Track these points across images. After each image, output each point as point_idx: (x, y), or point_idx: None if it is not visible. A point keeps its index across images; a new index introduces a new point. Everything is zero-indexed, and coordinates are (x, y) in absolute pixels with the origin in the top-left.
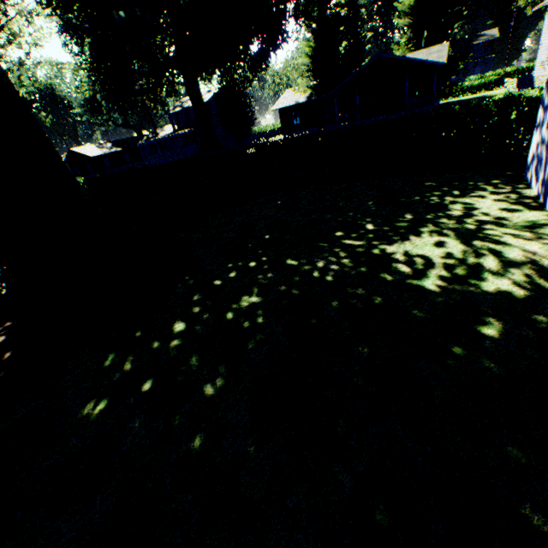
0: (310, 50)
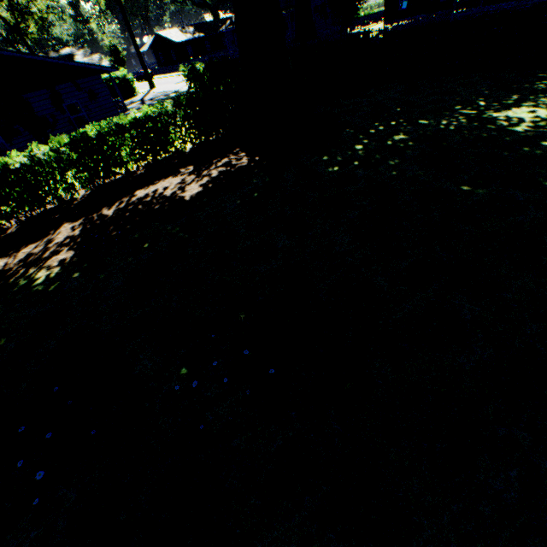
0: None
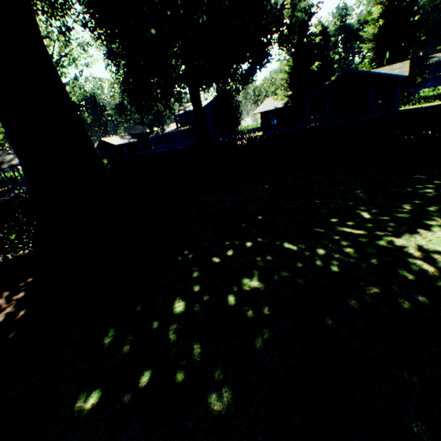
0: (288, 68)
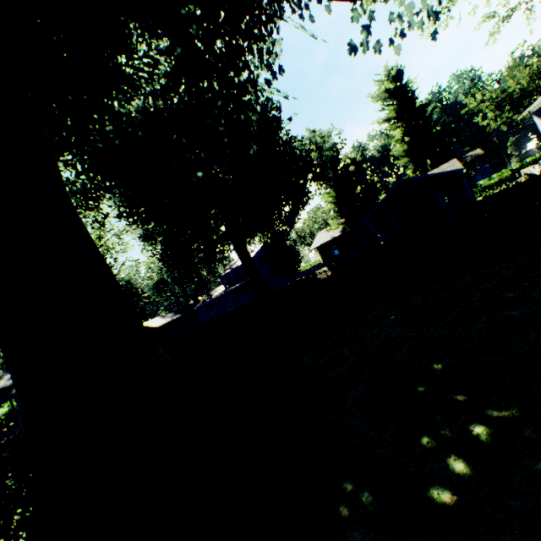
0: (332, 199)
